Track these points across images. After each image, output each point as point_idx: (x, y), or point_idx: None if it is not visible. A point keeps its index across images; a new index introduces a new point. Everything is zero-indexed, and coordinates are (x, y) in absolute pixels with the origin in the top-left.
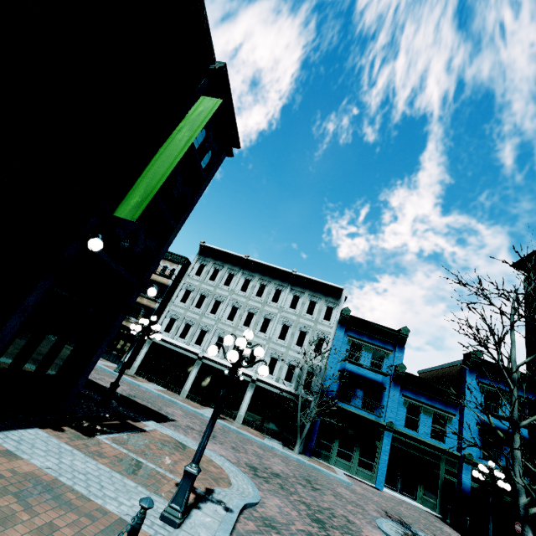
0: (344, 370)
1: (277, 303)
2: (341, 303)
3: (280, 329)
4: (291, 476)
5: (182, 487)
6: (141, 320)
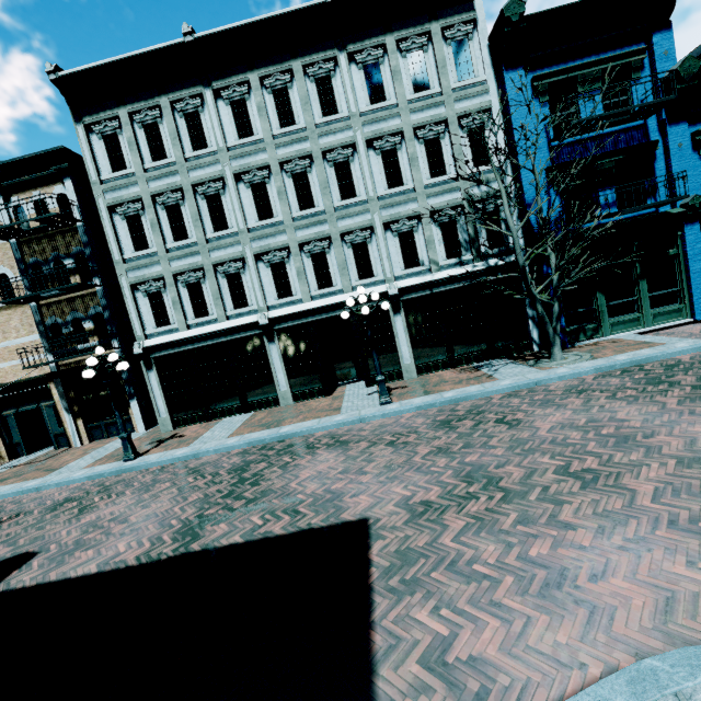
0: (558, 162)
1: (339, 113)
2: (479, 14)
3: (382, 167)
4: None
5: None
6: None
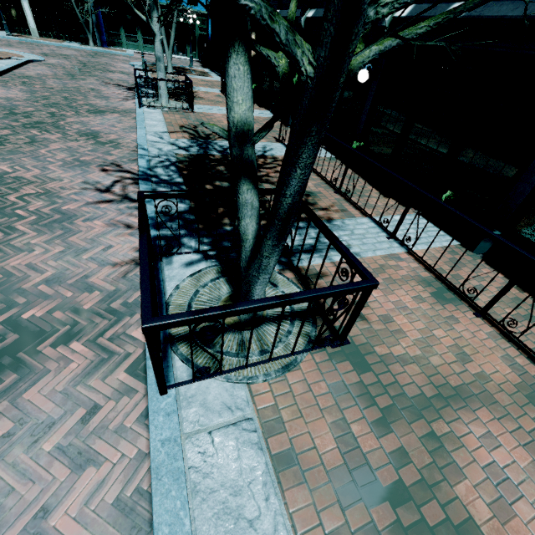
0: None
1: None
2: None
3: None
4: (78, 55)
5: None
6: None
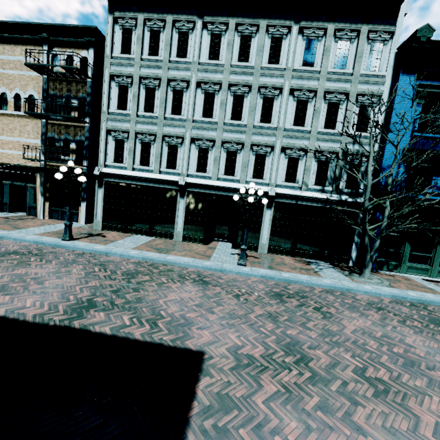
0: (413, 147)
1: (279, 65)
2: (397, 29)
3: (294, 109)
4: None
5: None
6: None
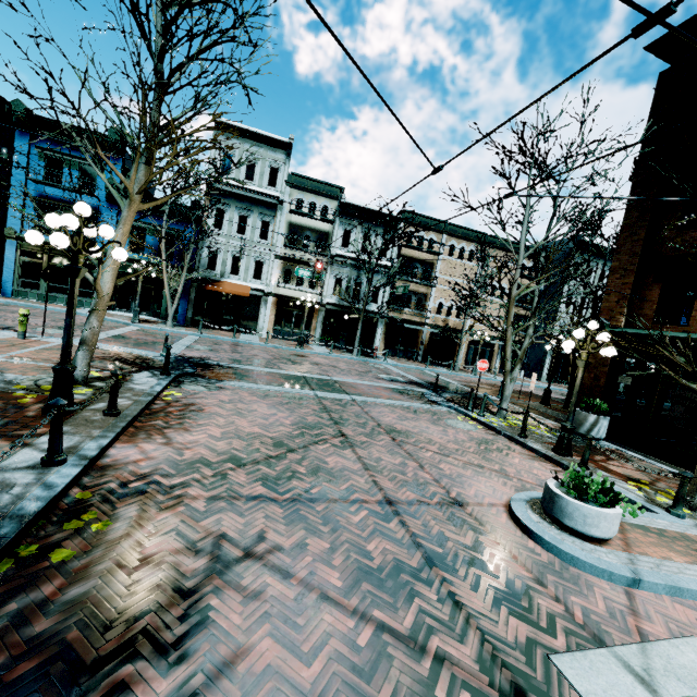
0: None
1: None
2: None
3: None
4: None
5: None
6: None
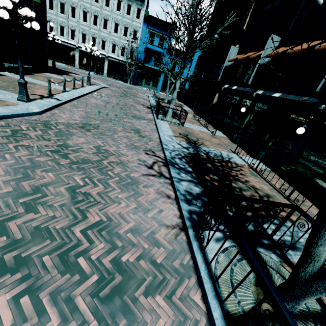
0: (147, 48)
1: (109, 7)
2: (145, 5)
3: (114, 26)
4: (122, 87)
5: (88, 79)
6: (48, 34)
